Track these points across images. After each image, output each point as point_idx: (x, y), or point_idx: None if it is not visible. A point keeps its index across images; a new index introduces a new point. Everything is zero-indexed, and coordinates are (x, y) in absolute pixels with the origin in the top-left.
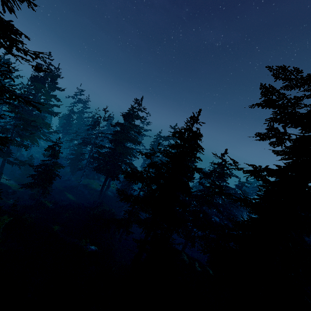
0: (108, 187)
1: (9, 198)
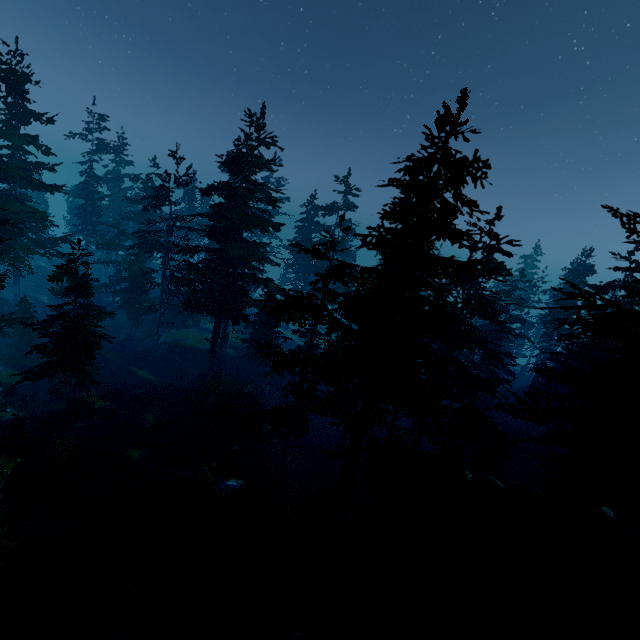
0: (224, 340)
1: (3, 405)
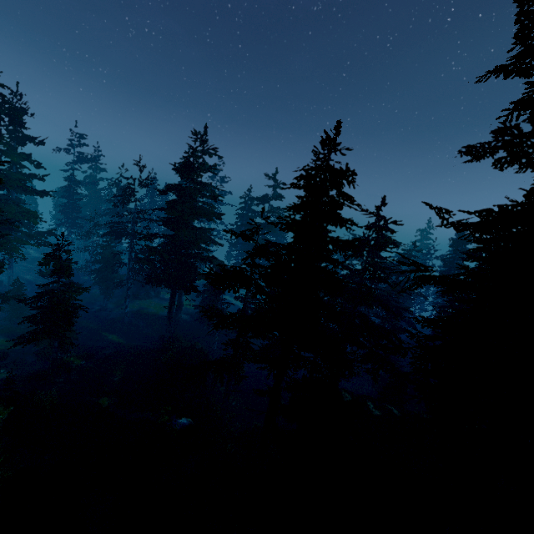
0: (179, 307)
1: None
